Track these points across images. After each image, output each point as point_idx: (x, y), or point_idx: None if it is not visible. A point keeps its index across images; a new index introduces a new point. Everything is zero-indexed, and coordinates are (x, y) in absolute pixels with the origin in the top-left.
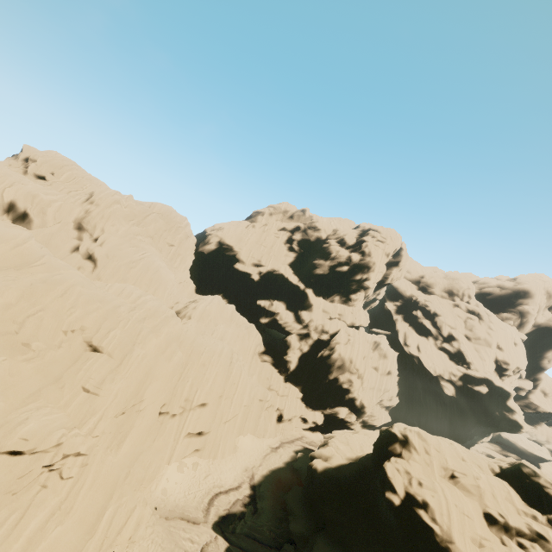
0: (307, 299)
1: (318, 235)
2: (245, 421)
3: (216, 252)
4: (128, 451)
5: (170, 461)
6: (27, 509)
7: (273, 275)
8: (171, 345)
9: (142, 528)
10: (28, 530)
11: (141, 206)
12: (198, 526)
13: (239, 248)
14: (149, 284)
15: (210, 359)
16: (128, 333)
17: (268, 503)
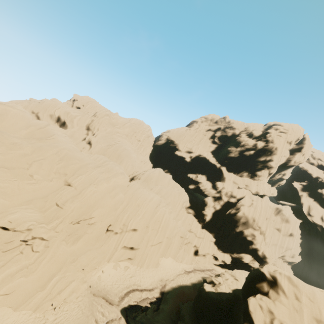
0: (221, 174)
1: (233, 132)
2: (167, 248)
3: (165, 145)
4: (81, 247)
5: (109, 261)
6: (7, 262)
7: (199, 158)
8: (116, 189)
9: (74, 295)
10: (4, 273)
11: (123, 119)
12: (112, 306)
13: (178, 142)
14: (117, 158)
15: (143, 202)
16: (90, 178)
17: (168, 307)
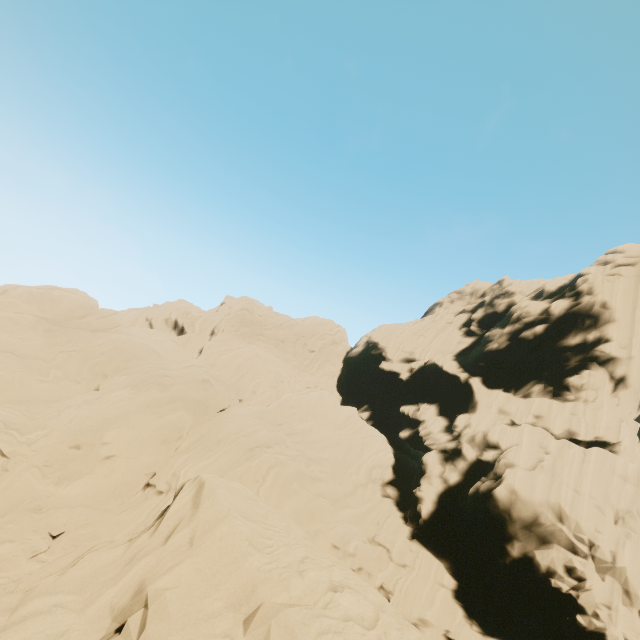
0: (470, 394)
1: (509, 301)
2: None
3: (364, 354)
4: (74, 496)
5: None
6: None
7: (427, 369)
8: (175, 402)
9: None
10: None
11: (283, 316)
12: None
13: (385, 343)
14: (236, 370)
15: (229, 435)
16: (135, 381)
17: None
